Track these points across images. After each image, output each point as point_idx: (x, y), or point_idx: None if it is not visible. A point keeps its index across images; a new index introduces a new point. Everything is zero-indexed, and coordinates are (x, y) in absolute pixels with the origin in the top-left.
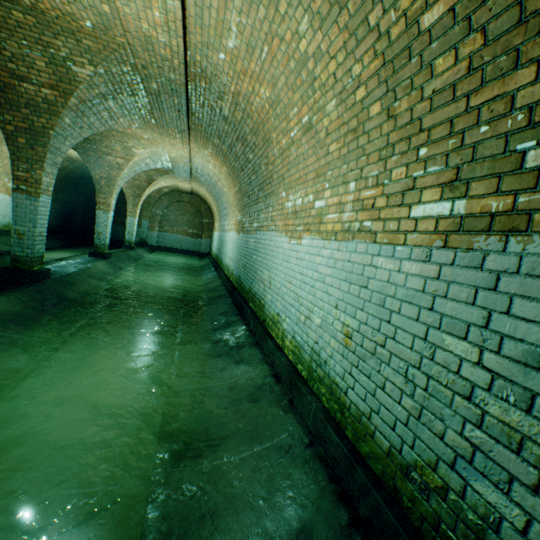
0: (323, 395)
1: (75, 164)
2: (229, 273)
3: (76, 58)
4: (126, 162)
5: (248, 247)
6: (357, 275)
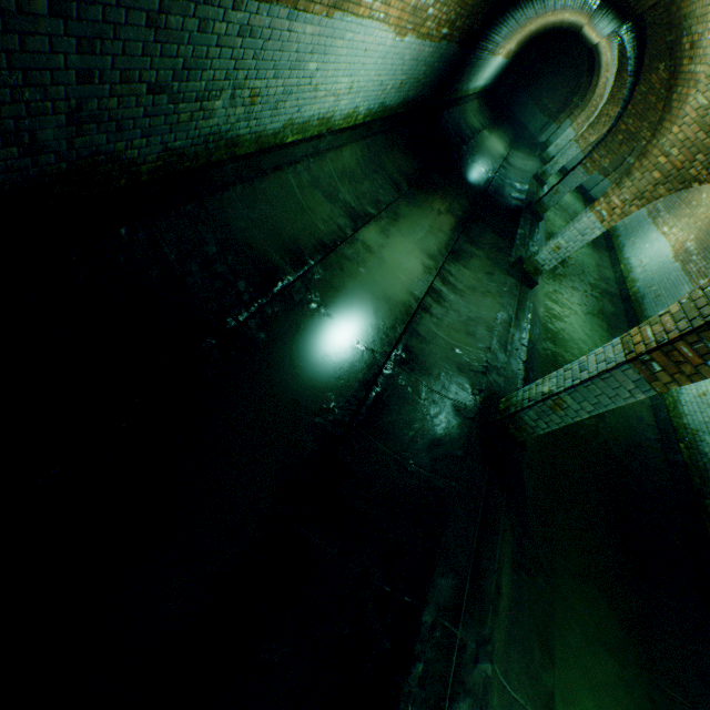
0: (667, 400)
1: (571, 27)
2: (626, 275)
3: None
4: None
5: (676, 288)
6: None
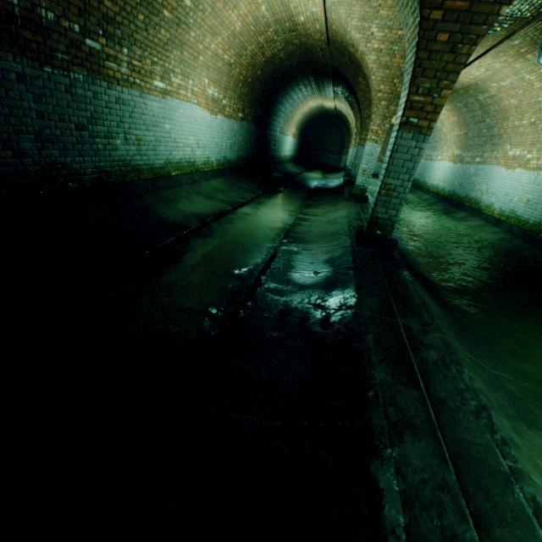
0: (511, 221)
1: (319, 110)
2: (437, 190)
3: None
4: None
5: (466, 173)
6: (537, 182)
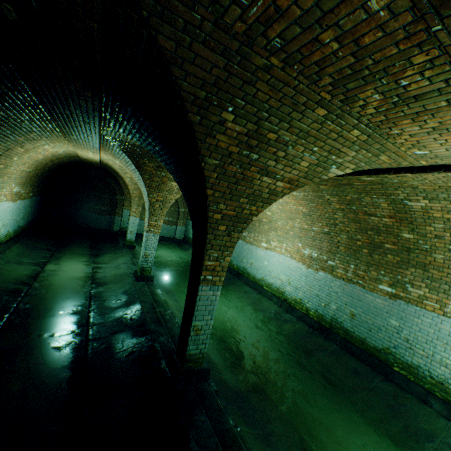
0: None
1: (71, 158)
2: (283, 296)
3: (346, 164)
4: None
5: (361, 300)
6: None
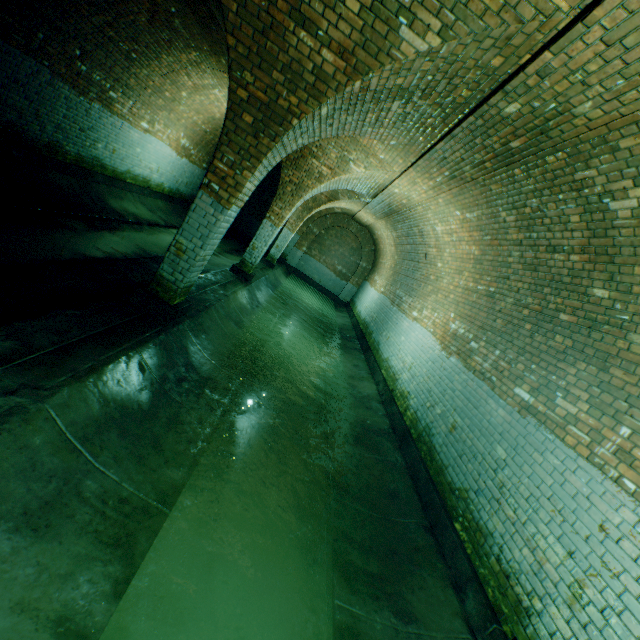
0: None
1: None
2: (393, 385)
3: (422, 13)
4: (331, 175)
5: (477, 407)
6: None
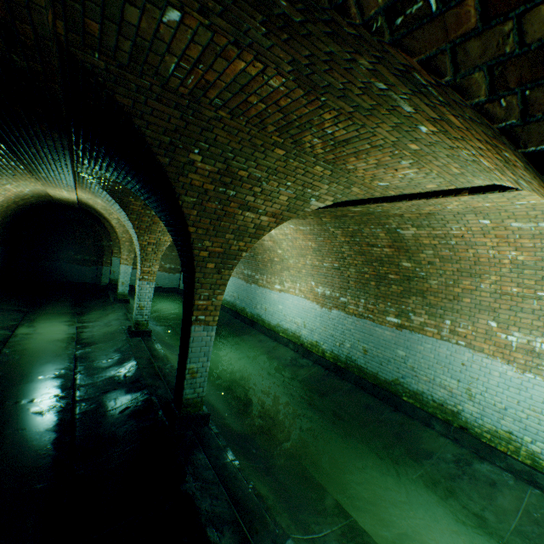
0: None
1: (41, 198)
2: (299, 341)
3: (324, 196)
4: None
5: (372, 335)
6: None
